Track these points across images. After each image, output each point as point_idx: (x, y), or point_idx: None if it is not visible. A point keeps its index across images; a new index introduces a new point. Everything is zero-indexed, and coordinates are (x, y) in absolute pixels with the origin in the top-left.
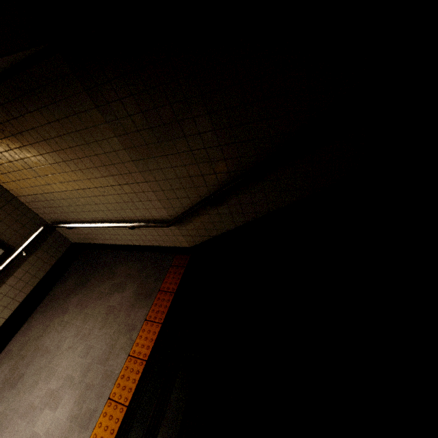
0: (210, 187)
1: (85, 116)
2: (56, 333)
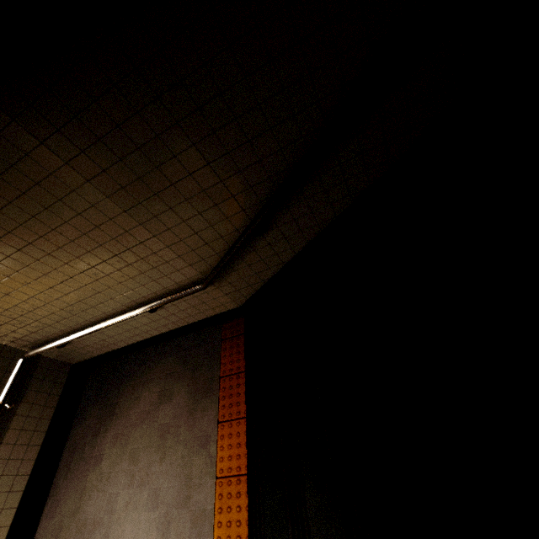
0: (248, 210)
1: (27, 163)
2: (99, 494)
